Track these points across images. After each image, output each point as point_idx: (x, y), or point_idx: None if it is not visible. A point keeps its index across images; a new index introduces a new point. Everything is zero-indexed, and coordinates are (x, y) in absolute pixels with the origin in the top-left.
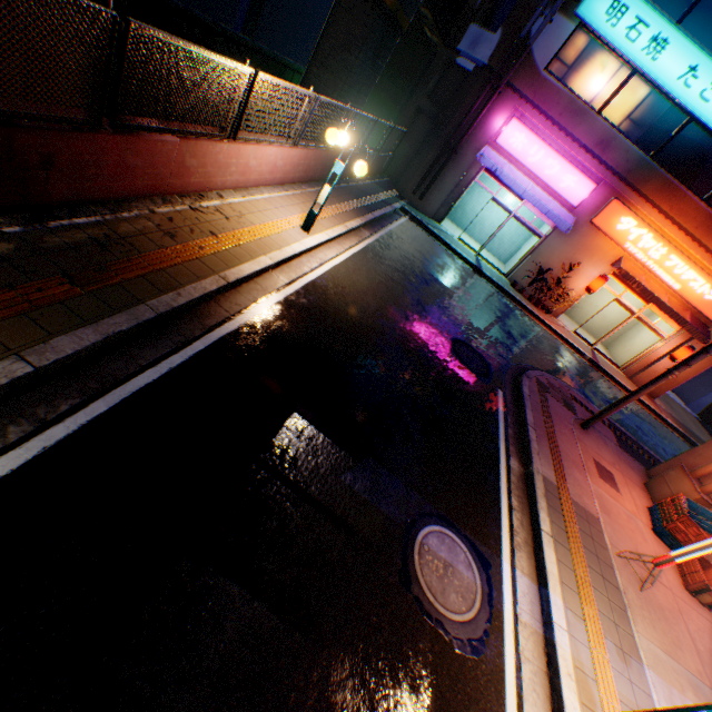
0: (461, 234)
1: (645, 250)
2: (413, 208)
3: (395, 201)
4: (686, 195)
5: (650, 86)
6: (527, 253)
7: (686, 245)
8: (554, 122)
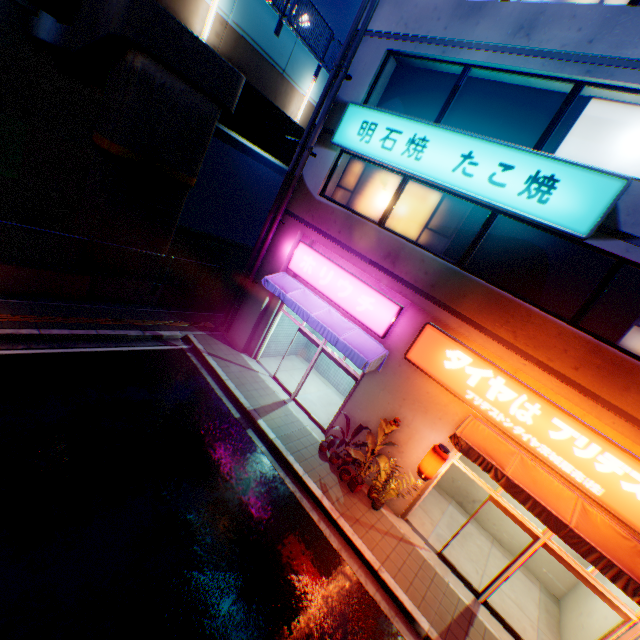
0: (276, 370)
1: (504, 405)
2: (218, 339)
3: (179, 329)
4: (533, 311)
5: (428, 185)
6: (346, 399)
7: (574, 399)
8: (336, 240)
